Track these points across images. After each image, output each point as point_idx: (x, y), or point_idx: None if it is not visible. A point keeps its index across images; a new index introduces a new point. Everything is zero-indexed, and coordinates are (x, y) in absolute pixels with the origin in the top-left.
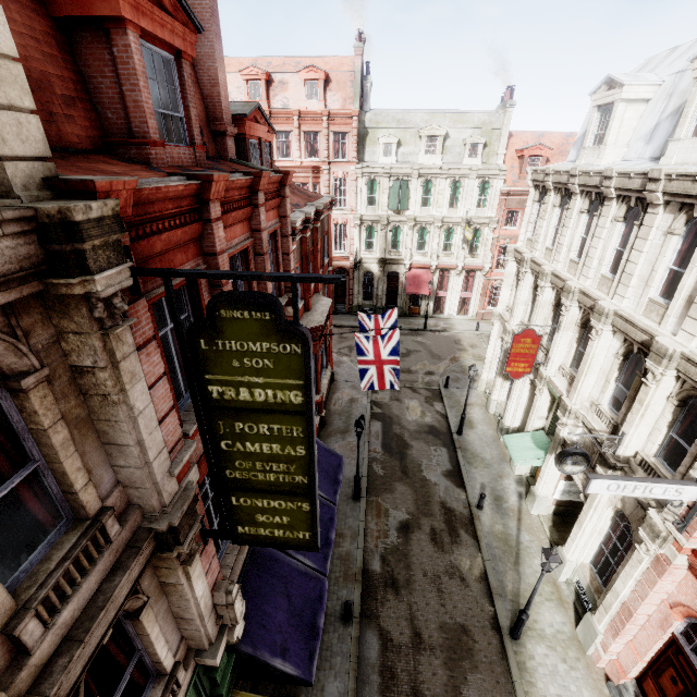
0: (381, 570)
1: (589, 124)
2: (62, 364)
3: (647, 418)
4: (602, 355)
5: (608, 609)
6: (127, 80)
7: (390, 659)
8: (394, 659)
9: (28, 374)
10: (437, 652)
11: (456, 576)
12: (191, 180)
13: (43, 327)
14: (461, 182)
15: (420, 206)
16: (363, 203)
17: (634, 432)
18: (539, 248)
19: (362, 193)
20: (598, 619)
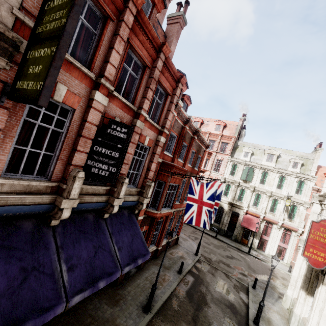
0: None
1: None
2: None
3: None
4: None
5: None
6: None
7: None
8: None
9: None
10: None
11: None
12: None
13: None
14: (285, 177)
15: (259, 182)
16: (227, 173)
17: None
18: None
19: (228, 168)
20: None
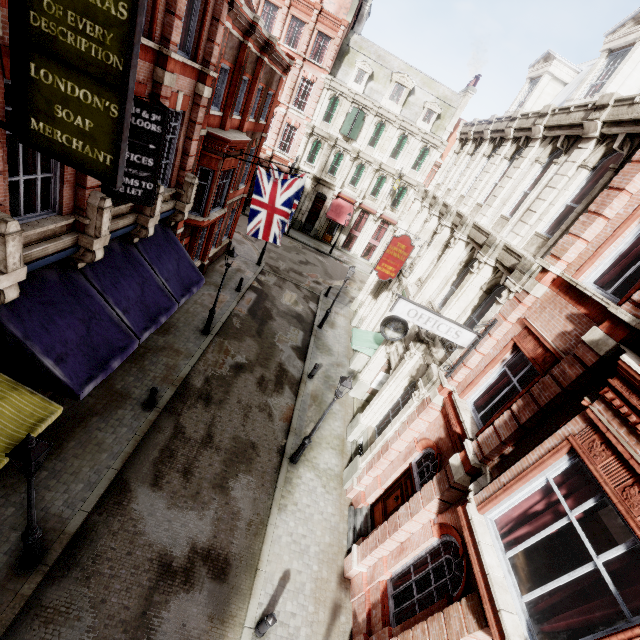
0: (201, 386)
1: (519, 93)
2: None
3: (461, 302)
4: (451, 263)
5: (373, 449)
6: None
7: (175, 444)
8: (179, 446)
9: None
10: (221, 452)
11: (266, 412)
12: None
13: None
14: (408, 138)
15: (368, 144)
16: (320, 115)
17: (447, 313)
18: (443, 189)
19: (322, 105)
20: (363, 459)
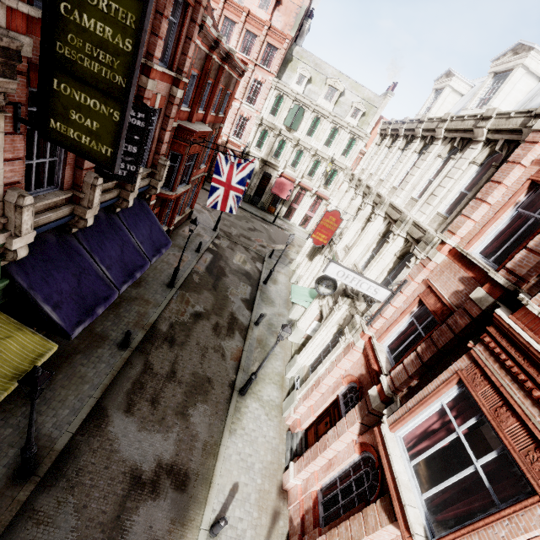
0: (167, 330)
1: (427, 100)
2: None
3: (379, 265)
4: (372, 234)
5: (307, 384)
6: None
7: (145, 378)
8: (148, 379)
9: None
10: (182, 385)
11: (220, 352)
12: None
13: None
14: (339, 130)
15: (306, 134)
16: (267, 109)
17: (368, 274)
18: (366, 174)
19: (270, 102)
20: (299, 392)
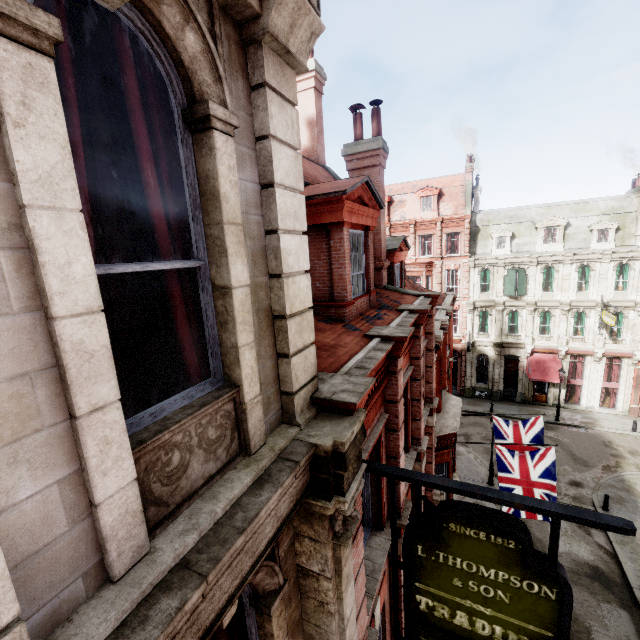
0: None
1: None
2: (292, 564)
3: None
4: None
5: None
6: (337, 261)
7: None
8: None
9: (275, 593)
10: None
11: None
12: (385, 340)
13: (287, 531)
14: (590, 266)
15: (541, 291)
16: (475, 290)
17: None
18: None
19: (474, 281)
20: None
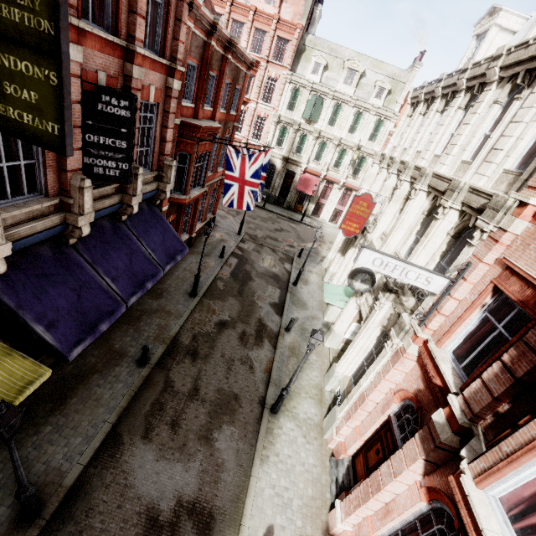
0: (189, 343)
1: (466, 51)
2: None
3: (428, 249)
4: (414, 214)
5: (350, 399)
6: None
7: (165, 398)
8: (168, 399)
9: None
10: (206, 404)
11: (247, 364)
12: None
13: None
14: (363, 114)
15: (327, 124)
16: (284, 105)
17: (414, 261)
18: (399, 150)
19: (286, 97)
20: (341, 409)
